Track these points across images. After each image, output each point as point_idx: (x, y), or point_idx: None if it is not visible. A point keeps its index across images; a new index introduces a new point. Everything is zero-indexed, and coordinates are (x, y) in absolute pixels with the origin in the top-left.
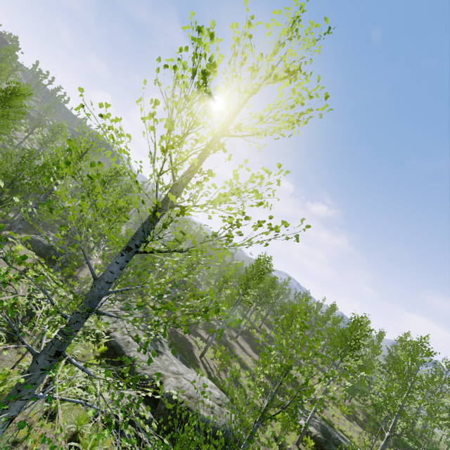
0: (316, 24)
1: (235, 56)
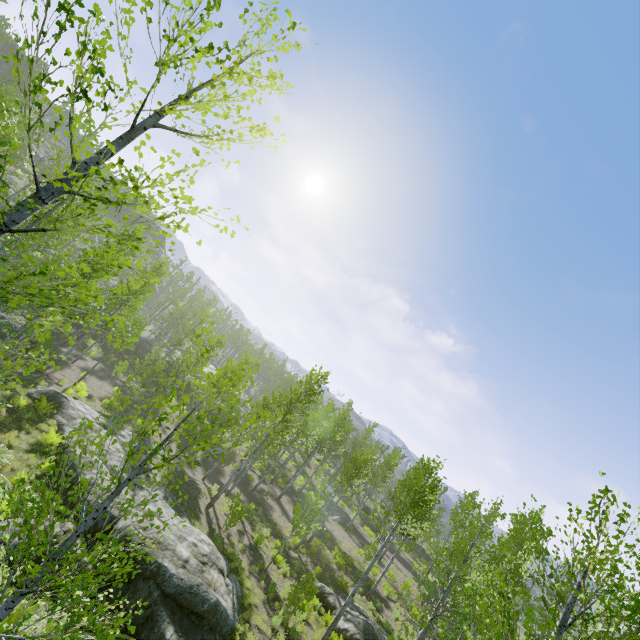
0: (275, 16)
1: (148, 21)
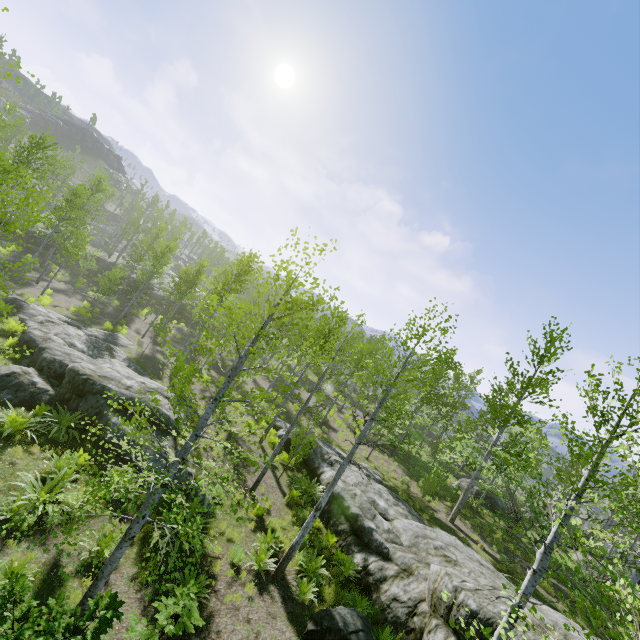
0: None
1: None
